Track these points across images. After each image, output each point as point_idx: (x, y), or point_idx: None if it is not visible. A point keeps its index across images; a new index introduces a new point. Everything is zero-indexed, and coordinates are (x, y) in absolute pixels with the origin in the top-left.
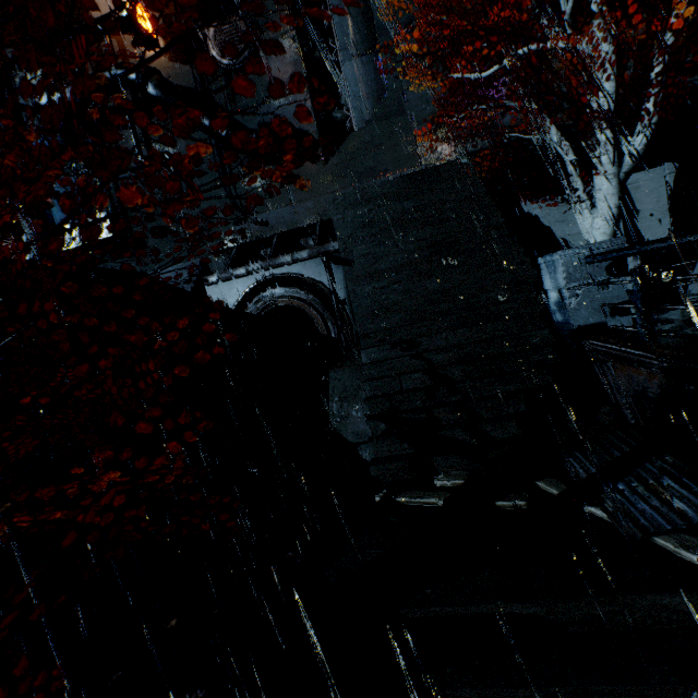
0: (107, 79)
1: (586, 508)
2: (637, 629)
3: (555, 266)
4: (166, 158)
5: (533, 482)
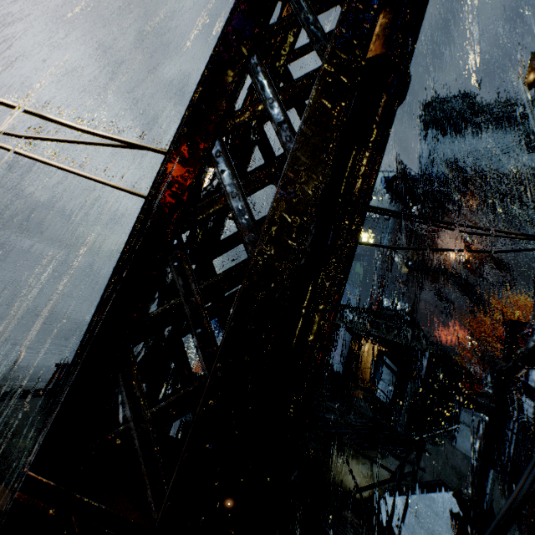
0: (443, 272)
1: None
2: None
3: None
4: (448, 301)
5: None
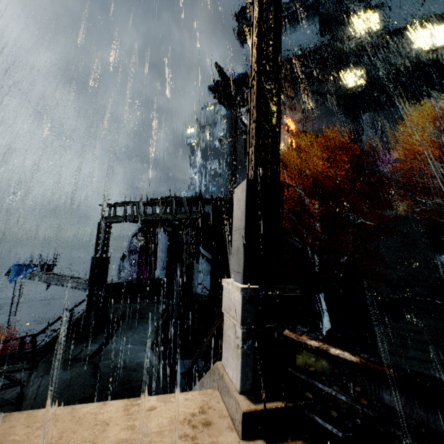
0: None
1: (436, 301)
2: (439, 312)
3: (441, 258)
4: (285, 185)
5: (425, 298)
